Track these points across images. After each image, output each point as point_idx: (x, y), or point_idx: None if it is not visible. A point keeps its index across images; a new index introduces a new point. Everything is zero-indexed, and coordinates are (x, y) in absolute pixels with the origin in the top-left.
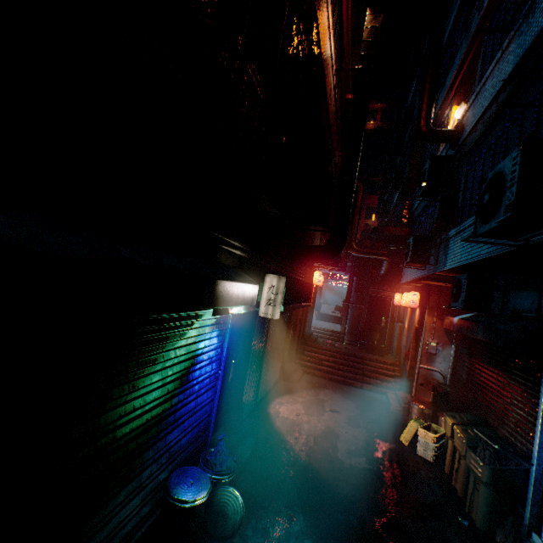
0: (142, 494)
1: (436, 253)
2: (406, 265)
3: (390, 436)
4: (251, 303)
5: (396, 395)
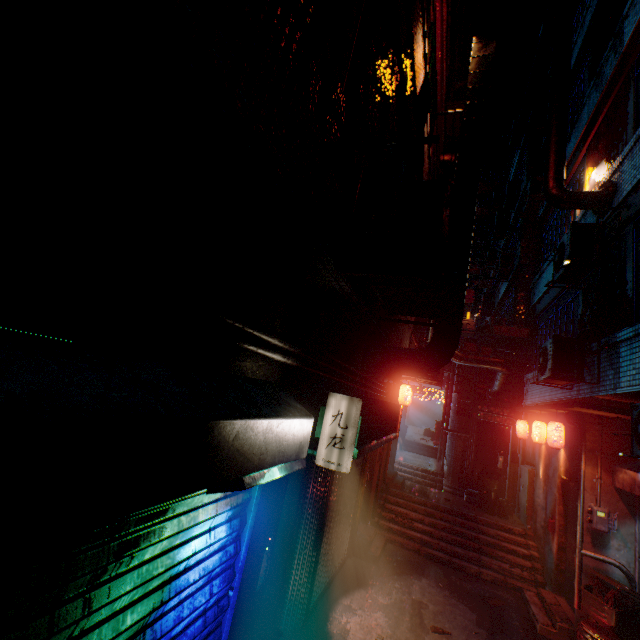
0: None
1: (591, 364)
2: (543, 381)
3: None
4: (297, 455)
5: (540, 598)
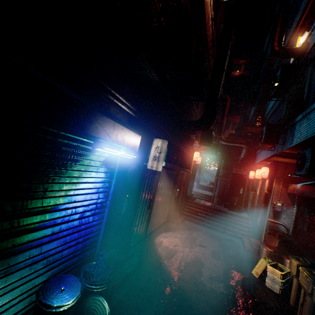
0: (10, 294)
1: (283, 137)
2: (260, 146)
3: (244, 269)
4: (132, 148)
5: (249, 240)
